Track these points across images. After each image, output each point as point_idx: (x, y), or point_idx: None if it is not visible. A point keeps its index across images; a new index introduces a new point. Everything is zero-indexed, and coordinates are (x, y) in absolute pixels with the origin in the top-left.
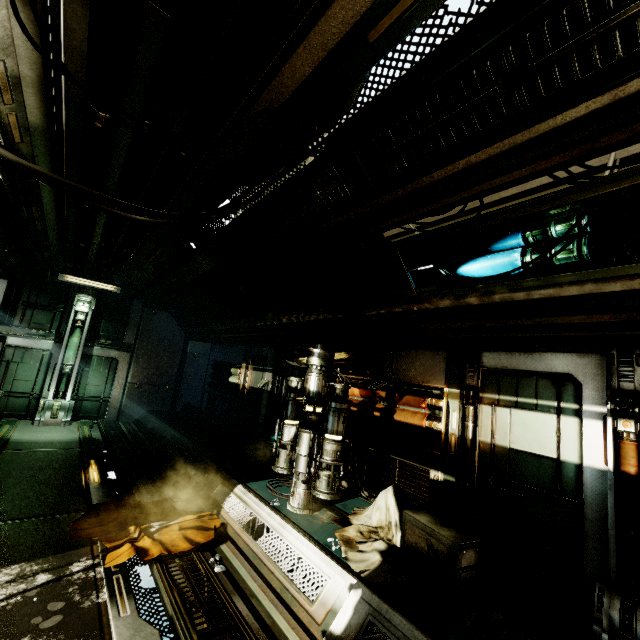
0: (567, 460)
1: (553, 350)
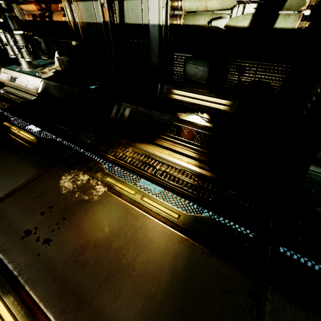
0: (99, 22)
1: None
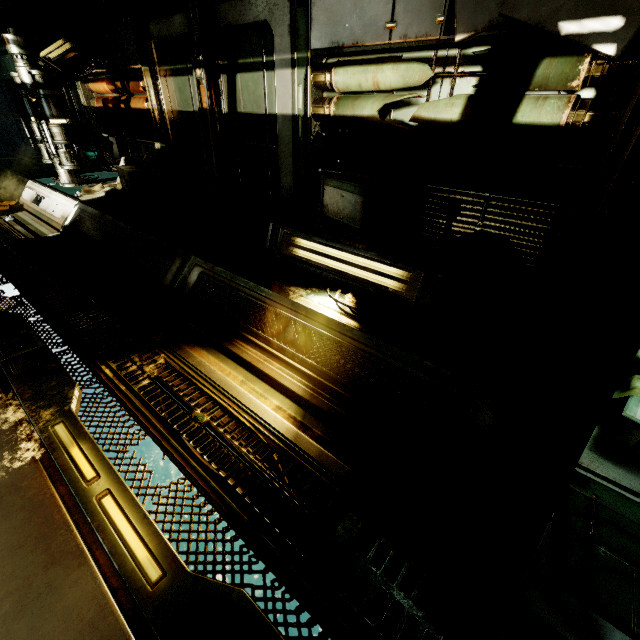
0: (197, 111)
1: (176, 12)
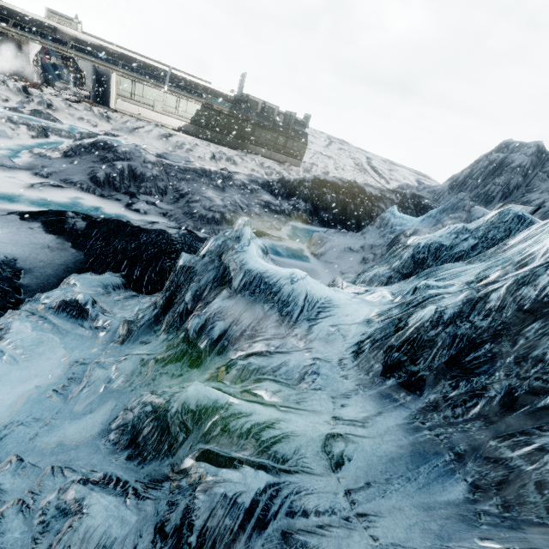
0: None
1: None
